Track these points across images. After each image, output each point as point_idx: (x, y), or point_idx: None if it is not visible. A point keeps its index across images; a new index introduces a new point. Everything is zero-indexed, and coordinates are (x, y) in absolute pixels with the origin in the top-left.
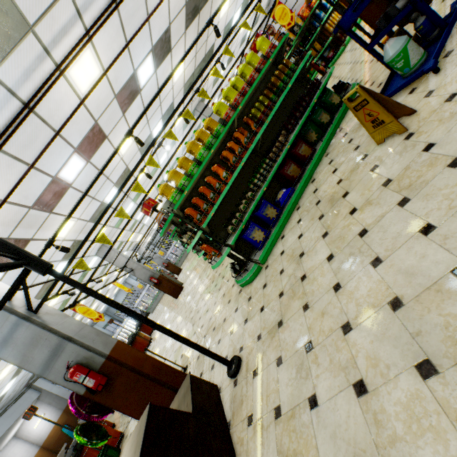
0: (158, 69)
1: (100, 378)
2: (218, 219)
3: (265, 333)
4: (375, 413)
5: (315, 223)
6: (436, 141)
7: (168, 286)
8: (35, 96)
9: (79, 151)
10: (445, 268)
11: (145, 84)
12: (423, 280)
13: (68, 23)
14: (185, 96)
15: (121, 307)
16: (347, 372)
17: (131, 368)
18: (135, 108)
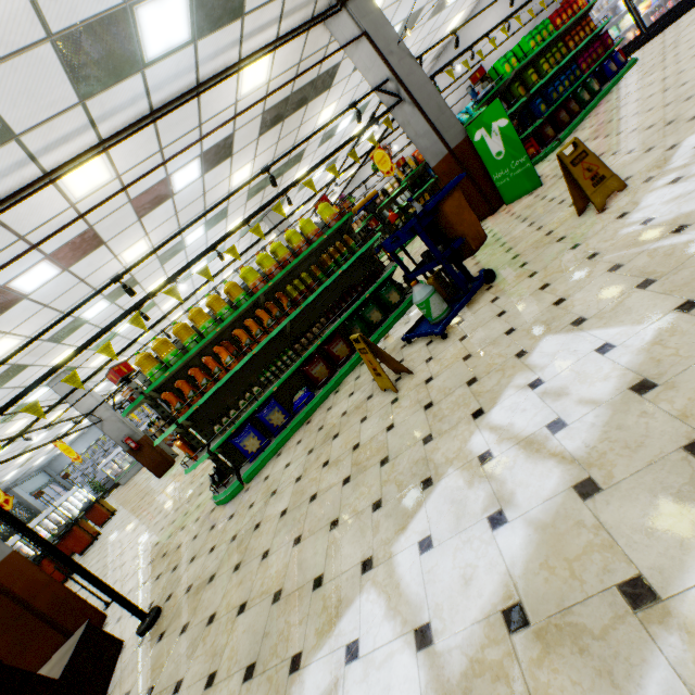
0: (208, 173)
1: None
2: (212, 408)
3: (196, 584)
4: None
5: (304, 455)
6: (395, 425)
7: (151, 456)
8: None
9: (54, 257)
10: (315, 573)
11: (183, 188)
12: (301, 579)
13: (73, 132)
14: (208, 248)
15: (15, 522)
16: (214, 659)
17: (17, 597)
18: (160, 213)
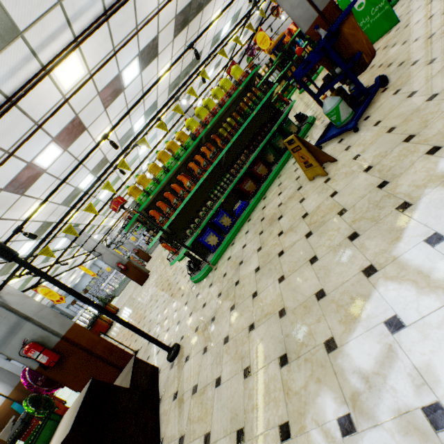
0: (144, 71)
1: (53, 355)
2: (180, 221)
3: (201, 326)
4: (250, 389)
5: (256, 237)
6: (339, 191)
7: (134, 273)
8: (18, 92)
9: (57, 140)
10: (313, 291)
11: (129, 84)
12: (300, 297)
13: (57, 31)
14: (161, 108)
15: (78, 295)
16: (243, 360)
17: (84, 348)
18: (117, 105)
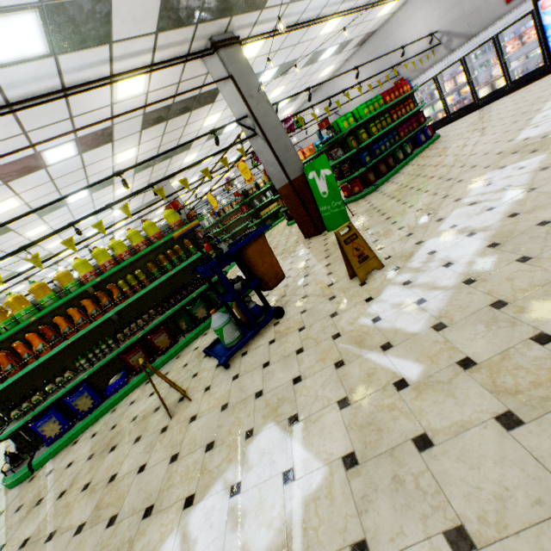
0: (87, 153)
1: None
2: (21, 387)
3: None
4: None
5: (84, 459)
6: (146, 468)
7: None
8: None
9: None
10: None
11: (57, 162)
12: None
13: None
14: (43, 237)
15: None
16: None
17: None
18: (32, 179)
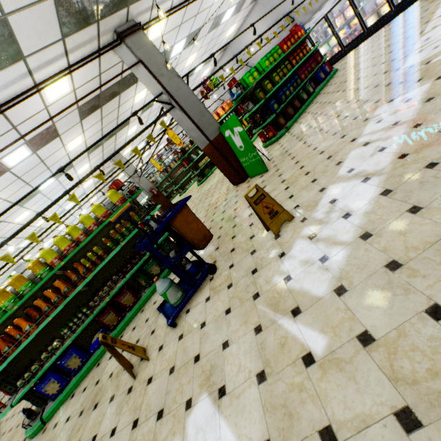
0: (40, 150)
1: None
2: (23, 358)
3: None
4: None
5: (77, 415)
6: (116, 432)
7: None
8: None
9: None
10: None
11: (17, 163)
12: None
13: None
14: (9, 238)
15: None
16: None
17: None
18: (1, 181)
